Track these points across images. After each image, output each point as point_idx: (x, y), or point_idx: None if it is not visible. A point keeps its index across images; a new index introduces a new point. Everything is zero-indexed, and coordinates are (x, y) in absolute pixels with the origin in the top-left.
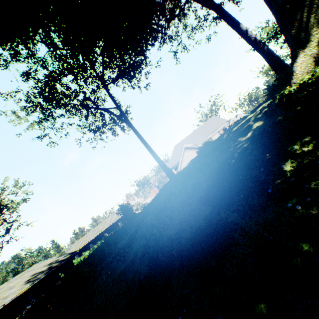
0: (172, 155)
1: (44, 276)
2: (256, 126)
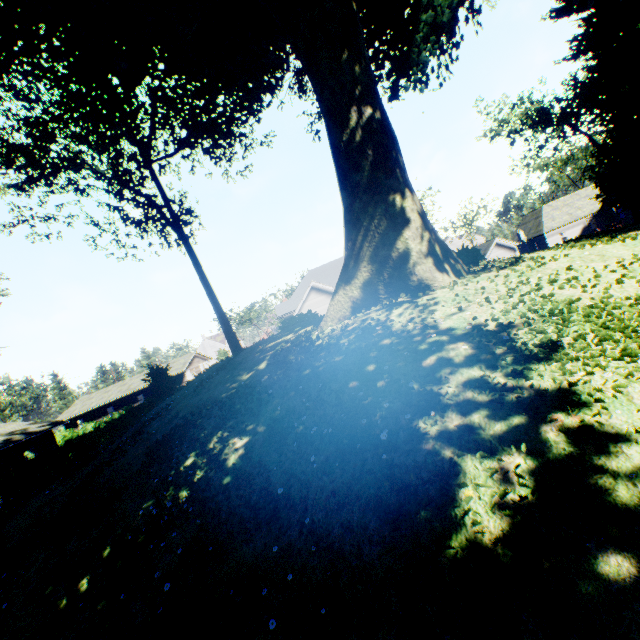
0: (298, 287)
1: None
2: (258, 369)
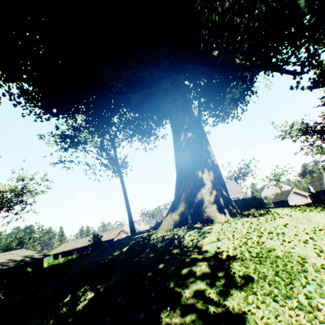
0: None
1: (15, 265)
2: (123, 250)
